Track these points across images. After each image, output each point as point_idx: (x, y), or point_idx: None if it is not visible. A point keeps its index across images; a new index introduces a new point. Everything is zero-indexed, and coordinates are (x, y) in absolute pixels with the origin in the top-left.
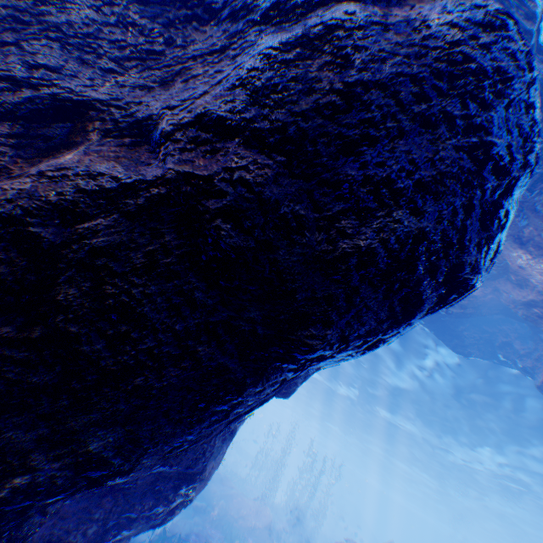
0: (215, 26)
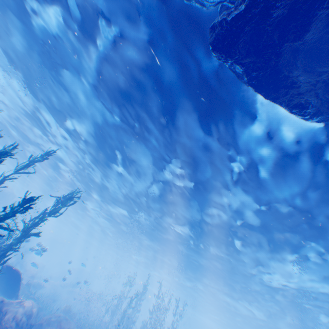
0: None
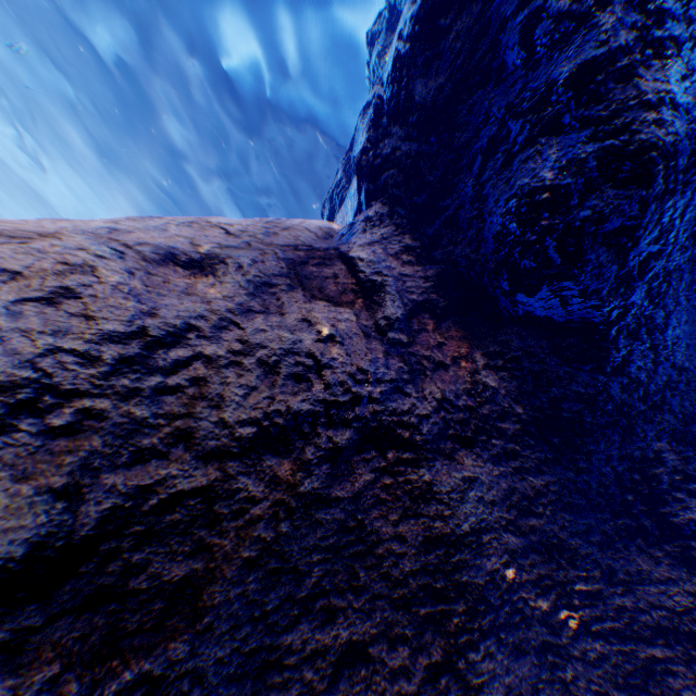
0: (677, 560)
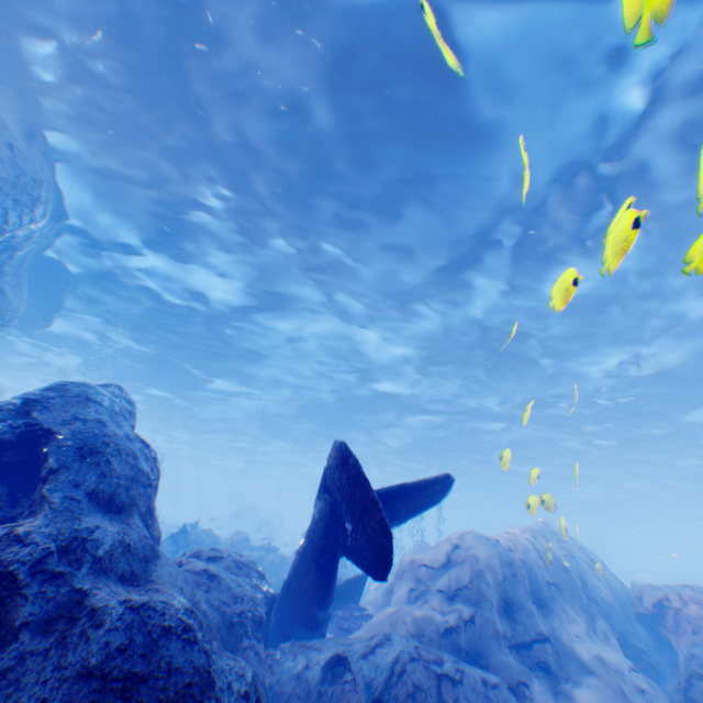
0: None
